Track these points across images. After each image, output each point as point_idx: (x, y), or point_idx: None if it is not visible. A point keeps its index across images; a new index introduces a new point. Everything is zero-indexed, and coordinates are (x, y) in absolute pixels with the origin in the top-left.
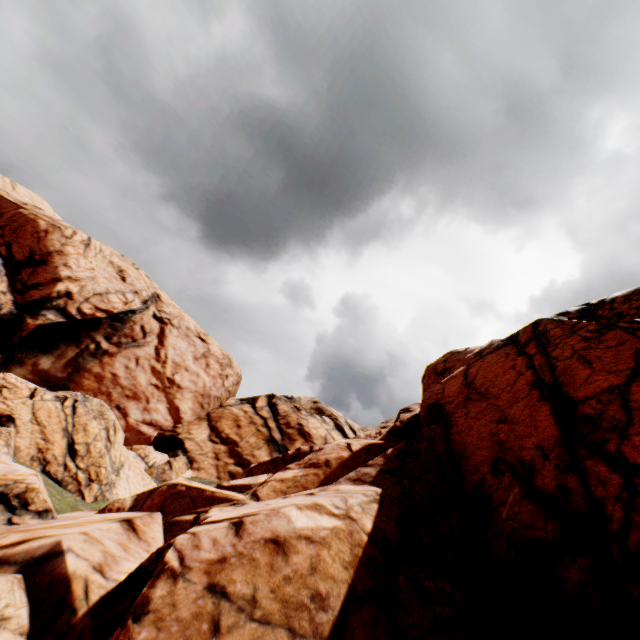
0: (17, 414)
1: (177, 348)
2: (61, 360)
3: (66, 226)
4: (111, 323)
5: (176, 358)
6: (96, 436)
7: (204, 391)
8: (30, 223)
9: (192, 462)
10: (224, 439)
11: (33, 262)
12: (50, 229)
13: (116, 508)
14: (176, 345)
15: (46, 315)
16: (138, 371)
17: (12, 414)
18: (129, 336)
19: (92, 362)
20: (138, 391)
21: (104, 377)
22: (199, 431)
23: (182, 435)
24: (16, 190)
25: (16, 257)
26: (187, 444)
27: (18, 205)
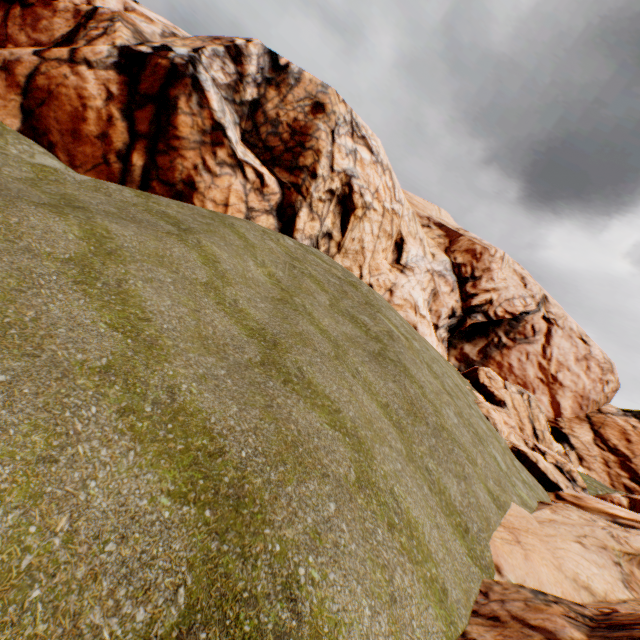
0: (505, 400)
1: (560, 348)
2: (475, 347)
3: (488, 245)
4: (508, 321)
5: (558, 357)
6: (543, 426)
7: (582, 393)
8: (469, 248)
9: (580, 459)
10: (610, 448)
11: (471, 278)
12: (482, 251)
13: (615, 502)
14: (559, 345)
15: (476, 317)
16: (526, 364)
17: (503, 400)
18: (521, 333)
19: (494, 352)
20: (526, 381)
21: (502, 365)
22: (581, 431)
23: (564, 430)
24: (440, 214)
25: (461, 275)
26: (571, 440)
27: (457, 233)
